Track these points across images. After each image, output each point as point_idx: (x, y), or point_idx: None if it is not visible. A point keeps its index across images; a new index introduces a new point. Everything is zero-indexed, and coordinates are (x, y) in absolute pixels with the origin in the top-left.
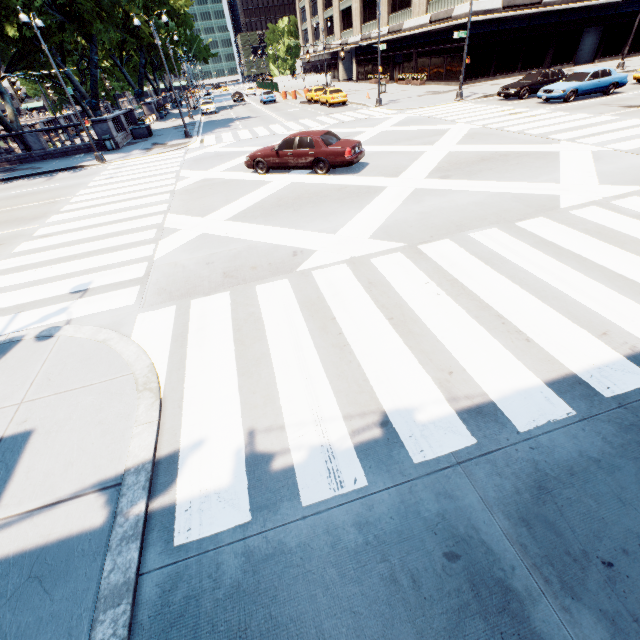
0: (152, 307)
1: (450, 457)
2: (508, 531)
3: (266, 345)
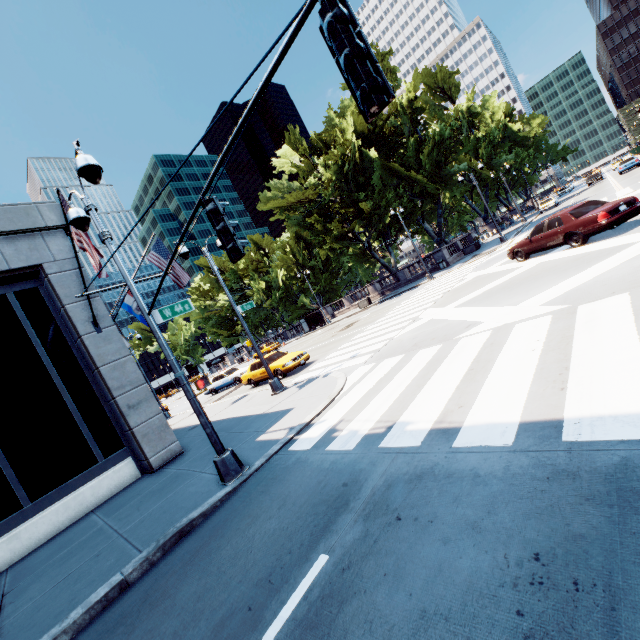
0: (367, 363)
1: (397, 449)
2: (376, 486)
3: (388, 383)
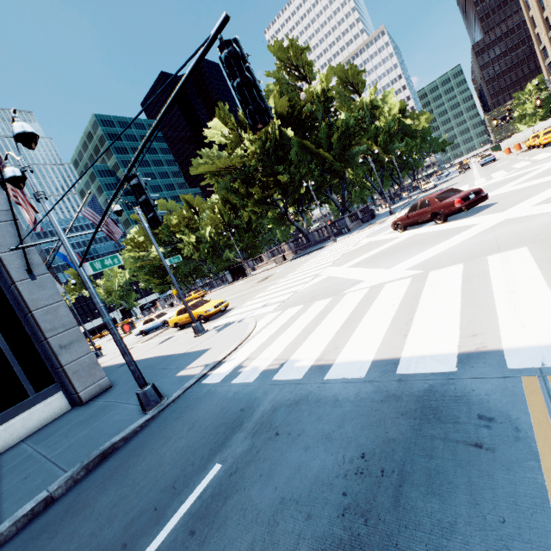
0: (275, 311)
1: (285, 381)
2: (265, 410)
3: (288, 328)
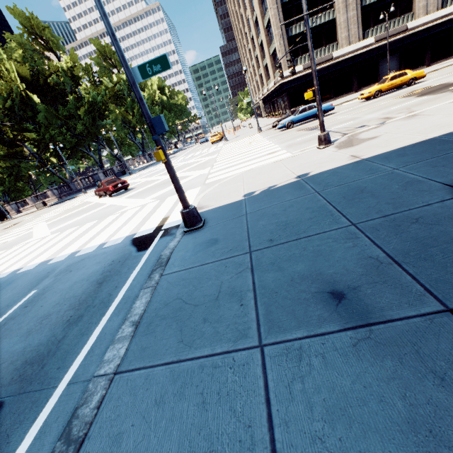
0: None
1: None
2: None
3: None
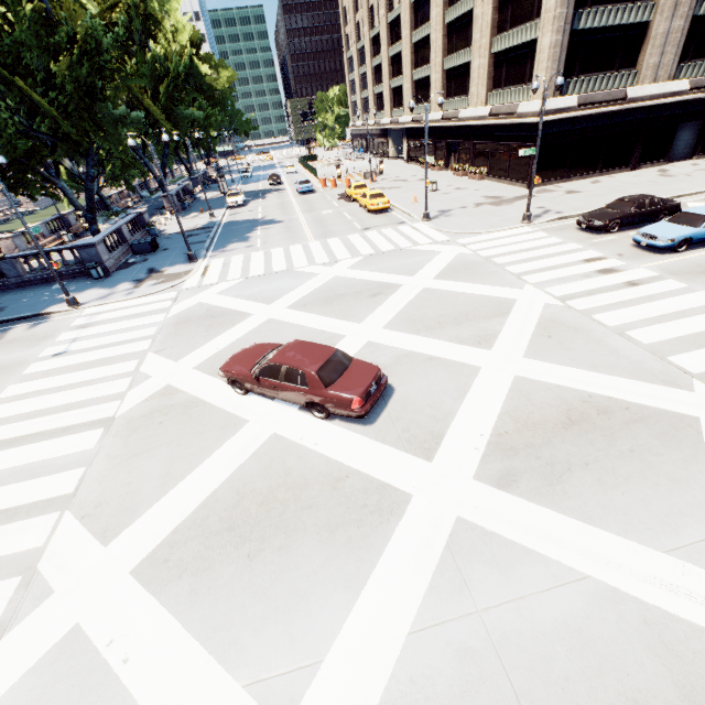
0: None
1: None
2: None
3: None
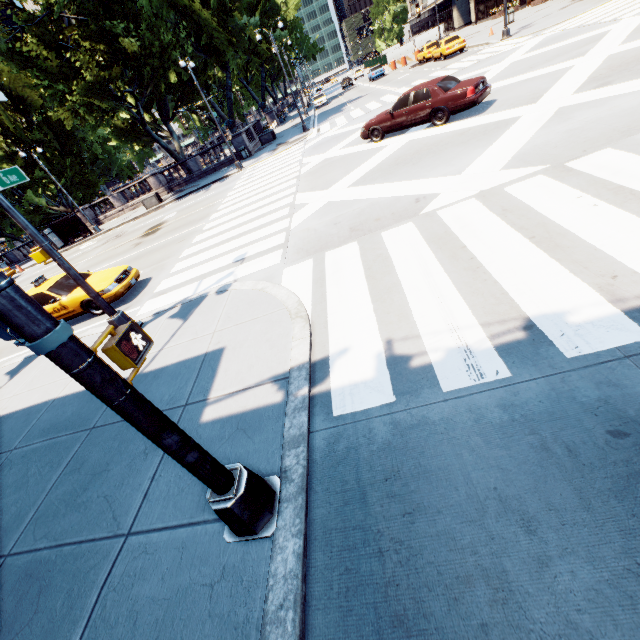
0: (294, 263)
1: (614, 352)
2: None
3: (396, 277)
